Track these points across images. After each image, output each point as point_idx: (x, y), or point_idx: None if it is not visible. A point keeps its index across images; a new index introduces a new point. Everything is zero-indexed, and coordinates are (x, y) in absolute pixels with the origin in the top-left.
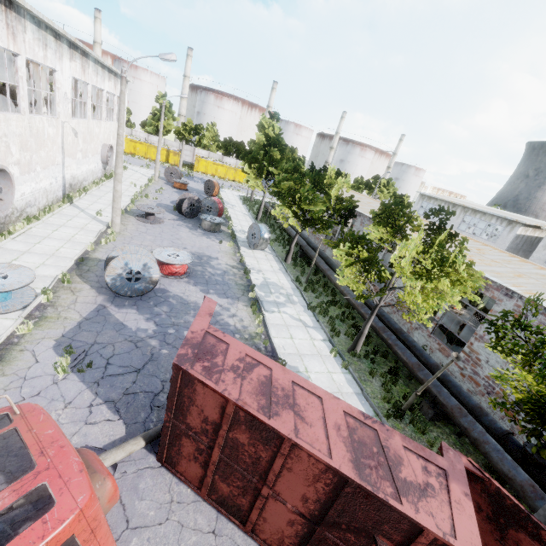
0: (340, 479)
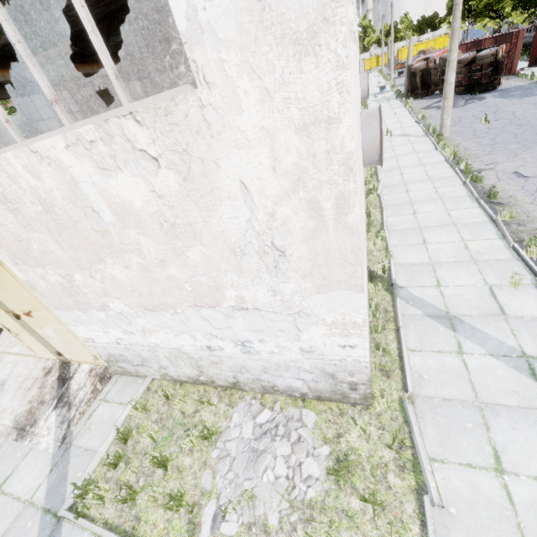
0: (496, 39)
